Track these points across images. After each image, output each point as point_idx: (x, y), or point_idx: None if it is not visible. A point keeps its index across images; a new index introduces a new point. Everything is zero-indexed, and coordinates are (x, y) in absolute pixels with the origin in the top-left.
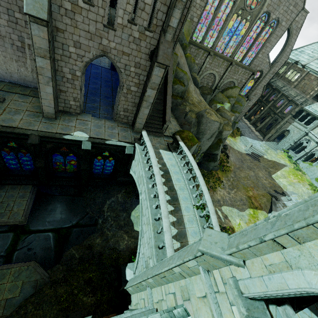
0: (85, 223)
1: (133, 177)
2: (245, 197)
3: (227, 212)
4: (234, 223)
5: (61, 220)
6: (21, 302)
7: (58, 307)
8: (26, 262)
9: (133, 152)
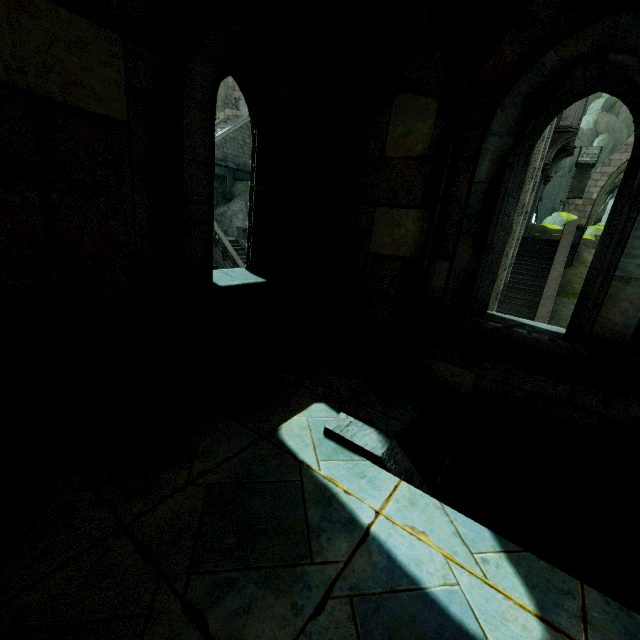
0: None
1: None
2: None
3: None
4: None
5: None
6: None
7: None
8: None
9: None
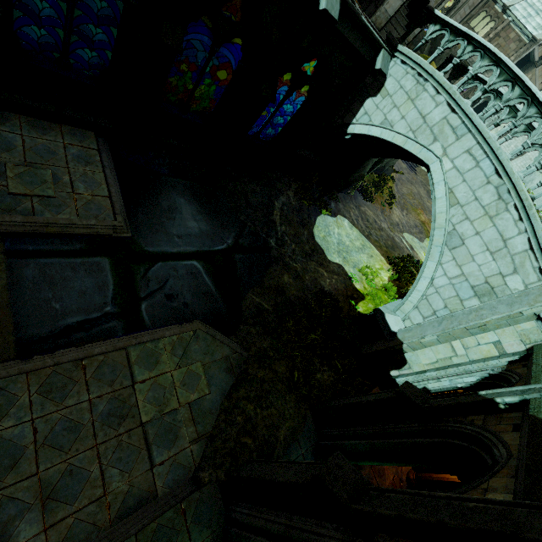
0: (250, 246)
1: (381, 135)
2: (419, 223)
3: (411, 241)
4: (421, 257)
5: (203, 236)
6: (221, 404)
7: (292, 397)
8: (181, 323)
9: (387, 72)
